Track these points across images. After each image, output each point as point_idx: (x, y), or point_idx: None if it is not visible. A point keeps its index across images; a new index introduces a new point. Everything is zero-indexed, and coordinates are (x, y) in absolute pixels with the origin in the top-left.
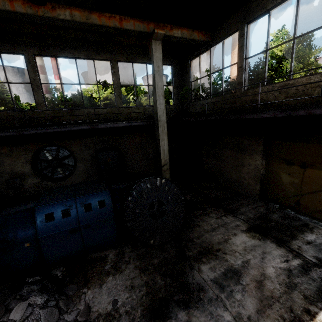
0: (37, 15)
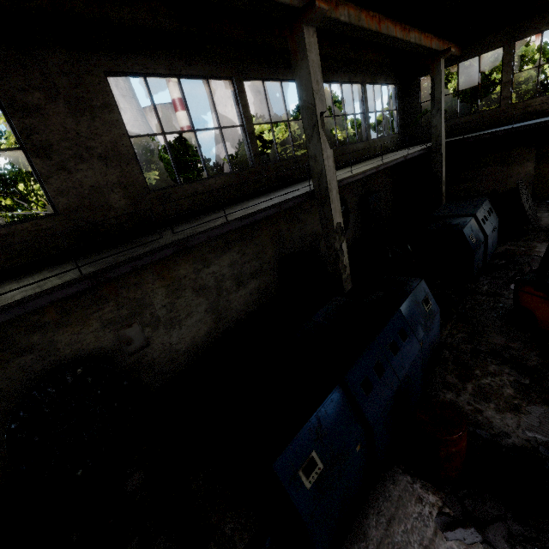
0: (403, 40)
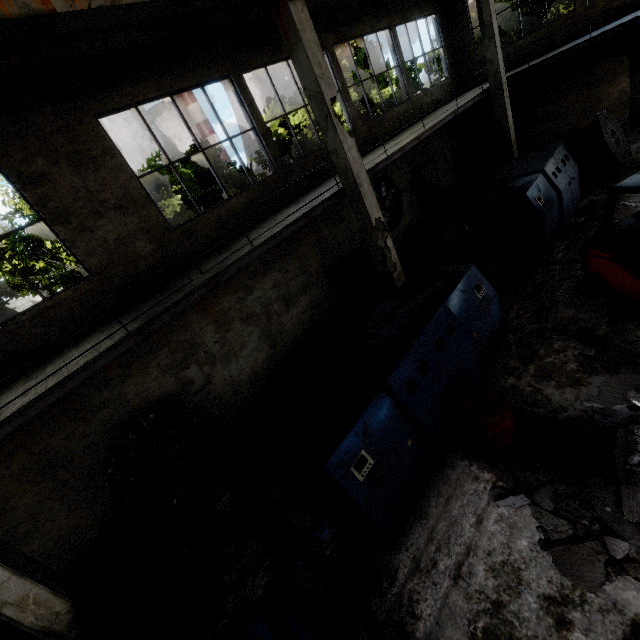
0: None
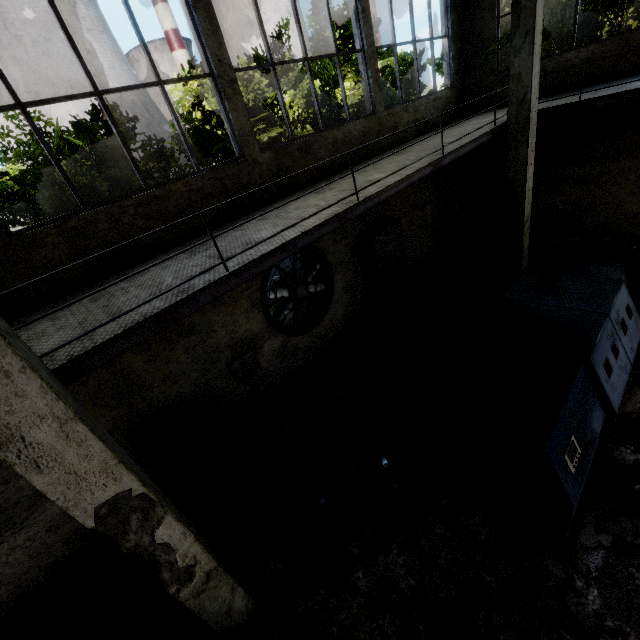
0: None
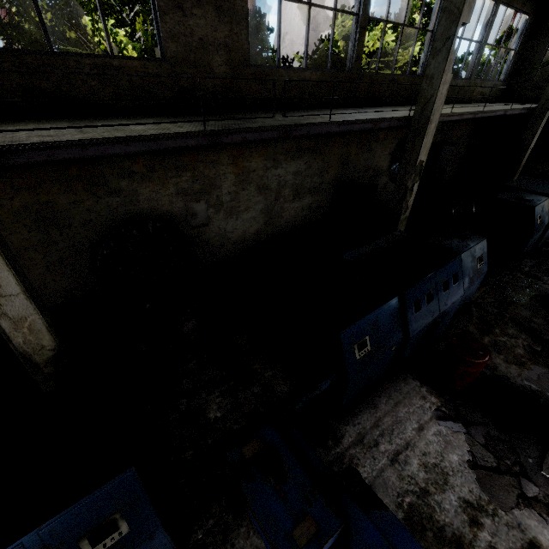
0: None
